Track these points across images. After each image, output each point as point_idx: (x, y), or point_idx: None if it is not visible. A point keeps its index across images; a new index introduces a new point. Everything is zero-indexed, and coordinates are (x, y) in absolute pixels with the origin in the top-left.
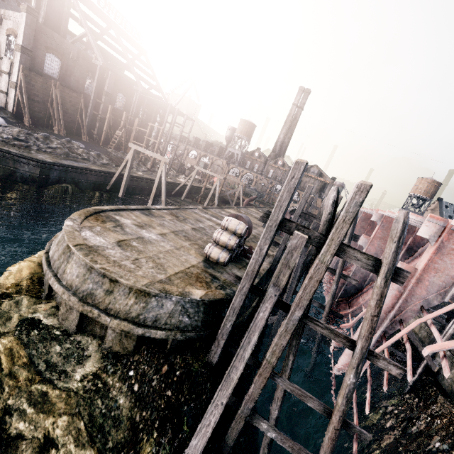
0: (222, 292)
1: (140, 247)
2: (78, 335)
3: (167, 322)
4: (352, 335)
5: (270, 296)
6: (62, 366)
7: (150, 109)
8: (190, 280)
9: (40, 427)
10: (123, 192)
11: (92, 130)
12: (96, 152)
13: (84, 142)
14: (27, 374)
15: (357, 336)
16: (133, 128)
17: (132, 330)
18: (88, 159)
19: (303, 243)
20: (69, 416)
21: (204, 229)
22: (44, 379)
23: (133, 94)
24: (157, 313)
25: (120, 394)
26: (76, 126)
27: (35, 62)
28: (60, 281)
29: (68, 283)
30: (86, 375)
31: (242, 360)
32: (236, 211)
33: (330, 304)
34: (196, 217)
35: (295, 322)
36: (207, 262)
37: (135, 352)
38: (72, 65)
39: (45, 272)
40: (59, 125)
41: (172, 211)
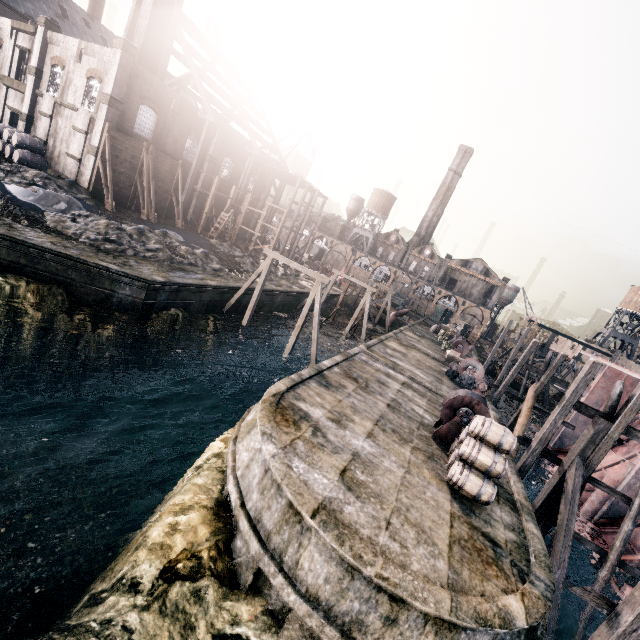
0: (536, 593)
1: (372, 484)
2: None
3: None
4: None
5: None
6: None
7: (262, 178)
8: (475, 563)
9: None
10: (249, 318)
11: (190, 213)
12: (203, 251)
13: (181, 232)
14: None
15: None
16: (242, 207)
17: None
18: (196, 264)
19: None
20: None
21: (399, 403)
22: None
23: (244, 158)
24: None
25: None
26: (168, 205)
27: (124, 117)
28: (294, 585)
29: (310, 591)
30: None
31: None
32: (398, 342)
33: (620, 553)
34: (373, 374)
35: None
36: (458, 499)
37: None
38: (171, 120)
39: (257, 555)
40: (149, 206)
41: (343, 366)
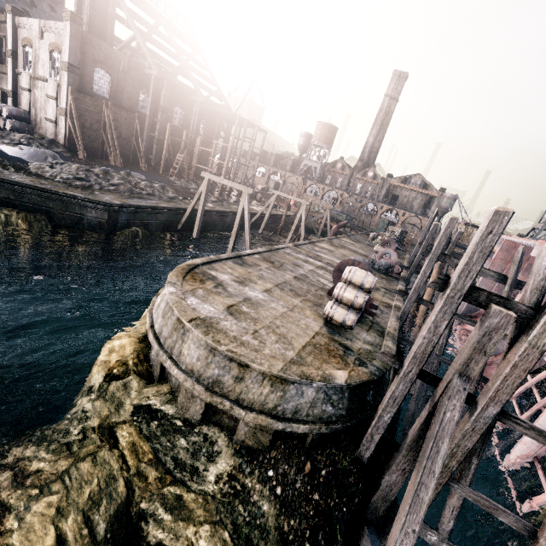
0: (365, 371)
1: (253, 314)
2: (202, 426)
3: (308, 413)
4: (518, 412)
5: (457, 389)
6: (192, 464)
7: (211, 122)
8: (322, 355)
9: (181, 537)
10: (198, 232)
11: (150, 157)
12: (160, 184)
13: (144, 173)
14: (156, 474)
15: (541, 422)
16: (195, 148)
17: (271, 424)
18: (153, 194)
19: (510, 323)
20: (211, 525)
21: (307, 277)
22: (175, 480)
23: (192, 106)
24: (297, 403)
25: (262, 498)
26: (132, 153)
27: (83, 80)
28: (178, 365)
29: (188, 367)
30: (221, 476)
31: (432, 476)
32: (329, 244)
33: (482, 370)
34: (291, 260)
35: (487, 420)
36: (329, 326)
37: (271, 447)
38: (123, 79)
39: (156, 352)
40: (115, 154)
41: (264, 254)
